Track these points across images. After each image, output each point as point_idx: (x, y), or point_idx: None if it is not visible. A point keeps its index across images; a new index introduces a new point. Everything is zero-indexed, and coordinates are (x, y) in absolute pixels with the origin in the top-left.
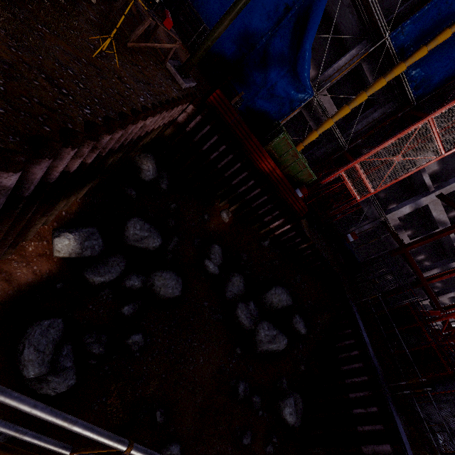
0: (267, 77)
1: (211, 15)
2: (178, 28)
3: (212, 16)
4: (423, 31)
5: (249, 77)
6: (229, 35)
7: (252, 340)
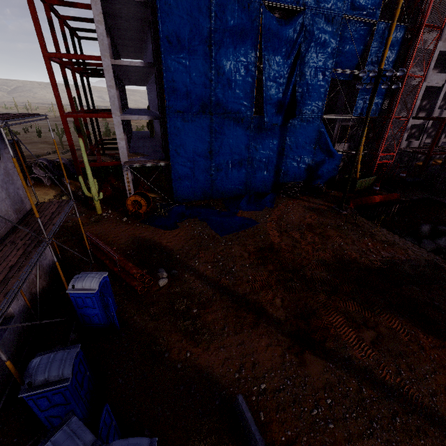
0: (323, 169)
1: (291, 176)
2: (288, 192)
3: (291, 176)
4: (362, 103)
5: (317, 176)
6: (301, 174)
7: (440, 249)
